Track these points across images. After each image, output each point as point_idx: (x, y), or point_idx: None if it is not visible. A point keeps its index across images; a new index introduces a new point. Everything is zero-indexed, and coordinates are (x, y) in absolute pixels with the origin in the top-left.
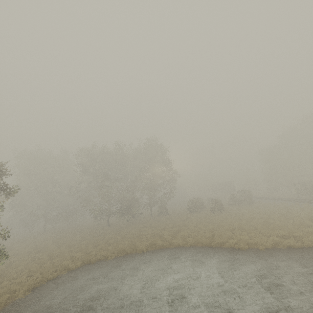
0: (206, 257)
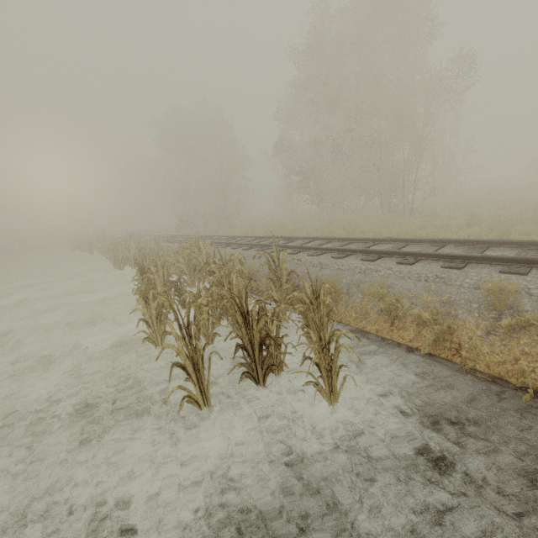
0: None
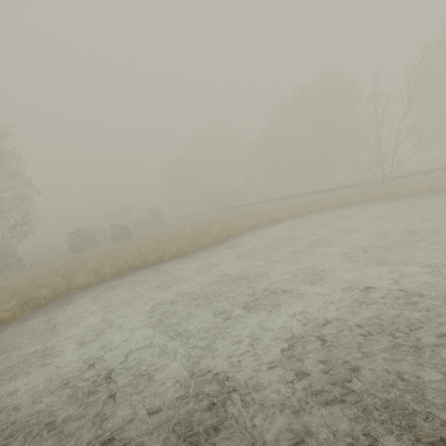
0: (148, 275)
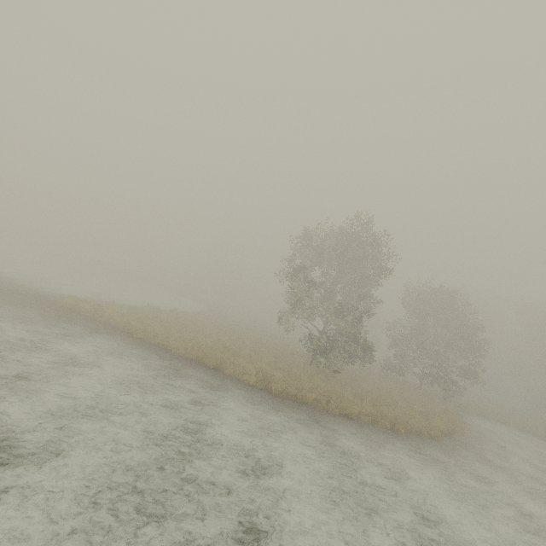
0: None
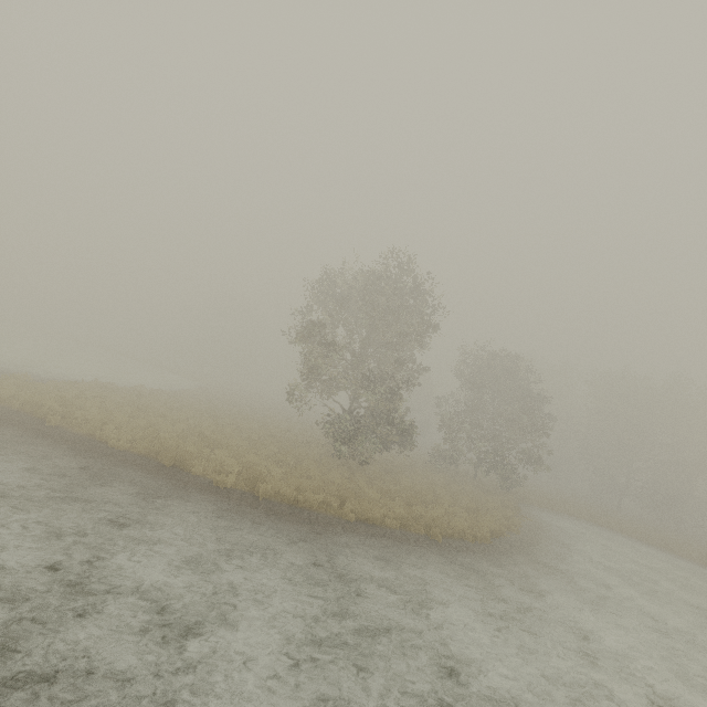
0: None
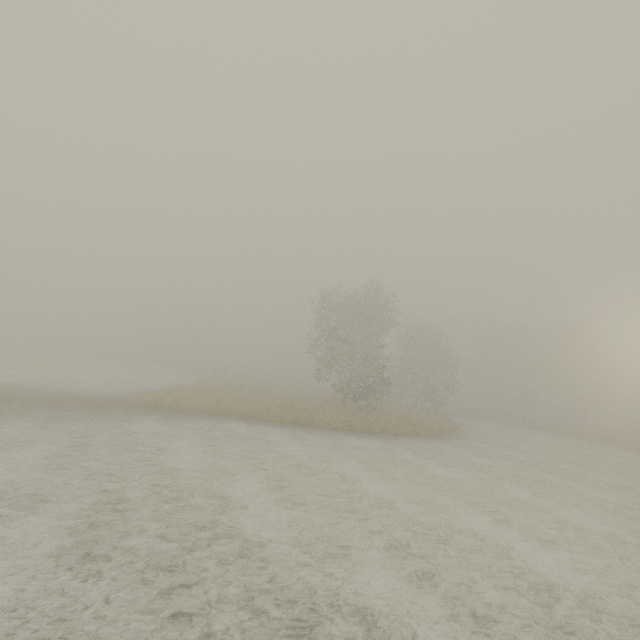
0: (586, 442)
